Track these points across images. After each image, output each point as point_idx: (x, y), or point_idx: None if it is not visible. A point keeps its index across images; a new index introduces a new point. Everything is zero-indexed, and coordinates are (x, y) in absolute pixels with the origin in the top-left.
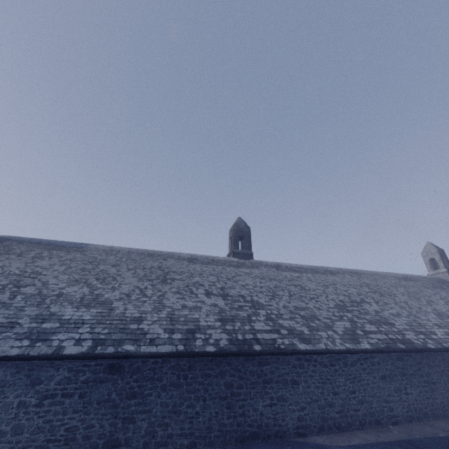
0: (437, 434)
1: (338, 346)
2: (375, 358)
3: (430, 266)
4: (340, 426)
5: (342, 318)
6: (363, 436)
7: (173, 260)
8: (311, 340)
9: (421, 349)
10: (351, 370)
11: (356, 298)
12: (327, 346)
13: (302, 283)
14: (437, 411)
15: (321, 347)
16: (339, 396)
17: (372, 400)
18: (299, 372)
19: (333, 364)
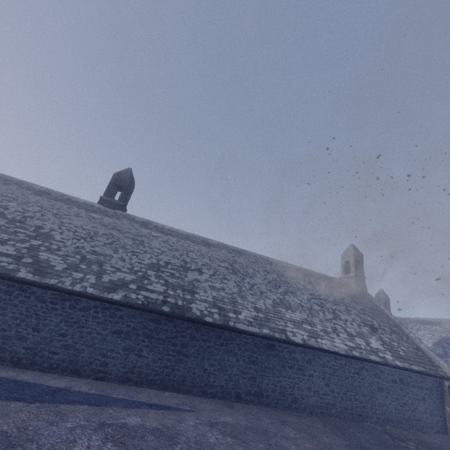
0: (111, 394)
1: (75, 287)
2: (120, 312)
3: (344, 269)
4: (19, 362)
5: (135, 273)
6: (27, 374)
7: (16, 187)
8: (48, 274)
9: (189, 318)
10: (78, 314)
11: (194, 266)
12: (58, 283)
13: (150, 240)
14: (170, 382)
15: (48, 282)
16: (41, 334)
17: (84, 349)
18: (0, 298)
19: (56, 302)
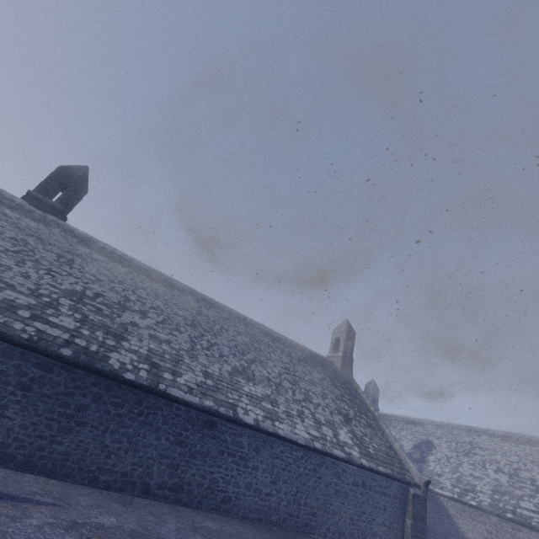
0: None
1: None
2: None
3: (333, 346)
4: None
5: (38, 296)
6: None
7: None
8: None
9: (99, 370)
10: None
11: (138, 306)
12: None
13: (85, 262)
14: (41, 461)
15: None
16: None
17: None
18: None
19: None
